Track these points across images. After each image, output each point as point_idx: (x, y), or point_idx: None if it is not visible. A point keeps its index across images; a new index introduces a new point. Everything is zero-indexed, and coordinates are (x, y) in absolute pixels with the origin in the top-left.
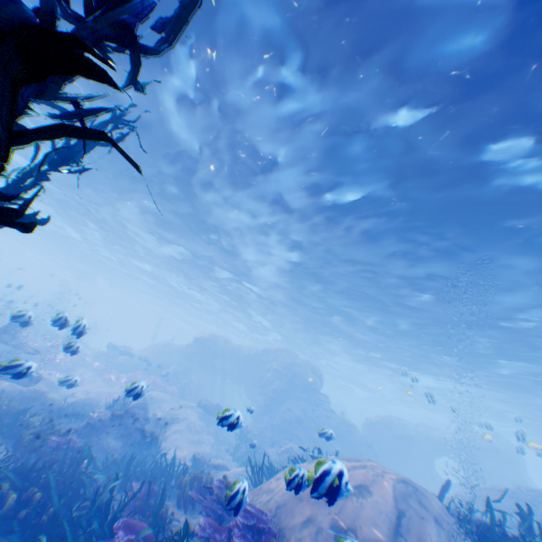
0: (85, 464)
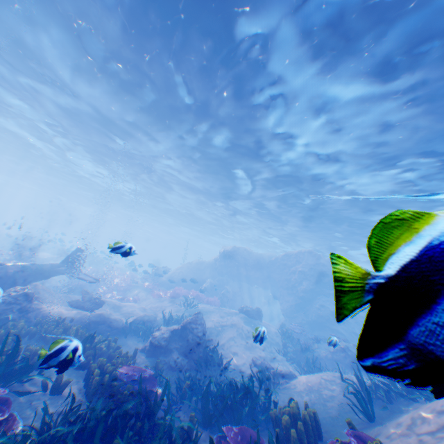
0: (159, 395)
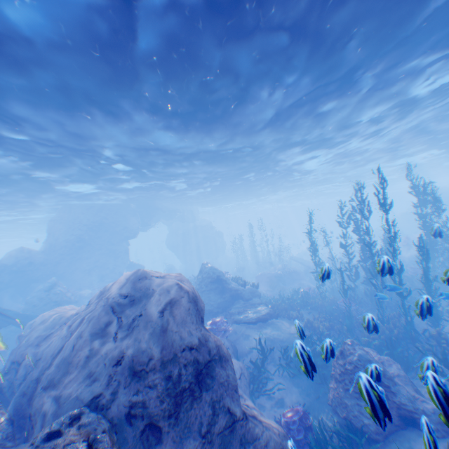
0: None
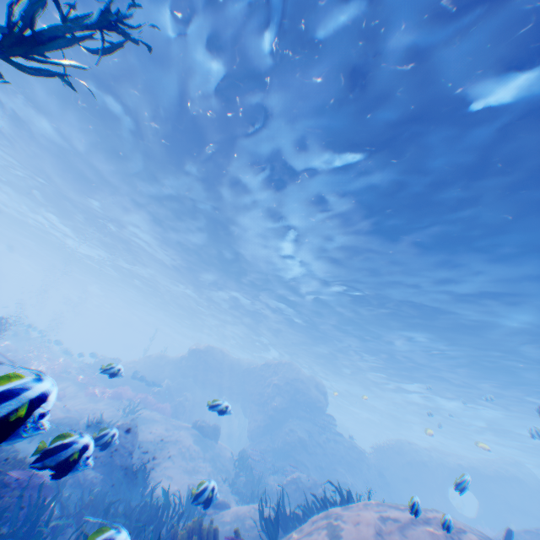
0: (51, 508)
